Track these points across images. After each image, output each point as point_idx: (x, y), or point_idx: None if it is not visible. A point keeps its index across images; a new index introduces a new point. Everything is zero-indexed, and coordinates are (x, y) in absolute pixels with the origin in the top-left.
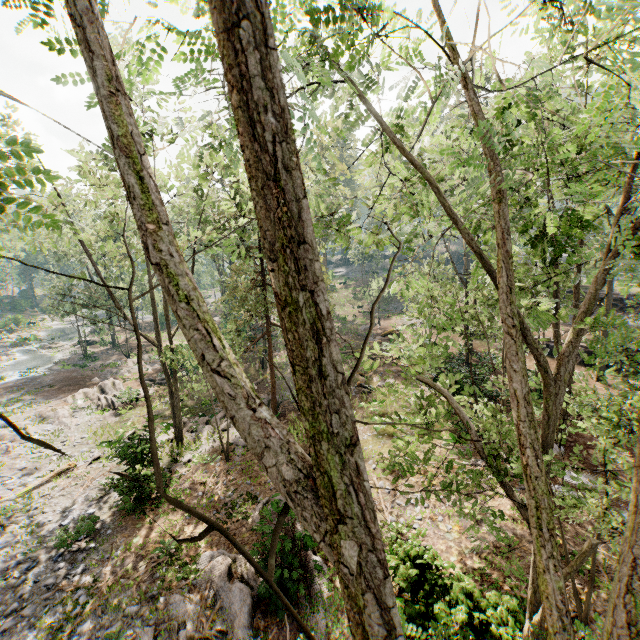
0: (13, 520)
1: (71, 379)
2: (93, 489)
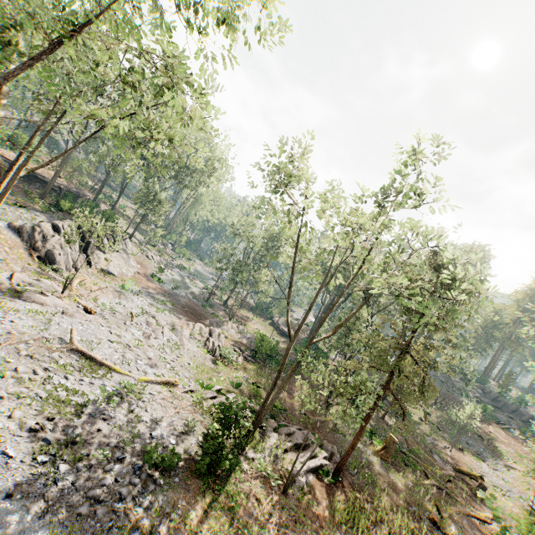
0: (128, 398)
1: (194, 310)
2: (180, 418)
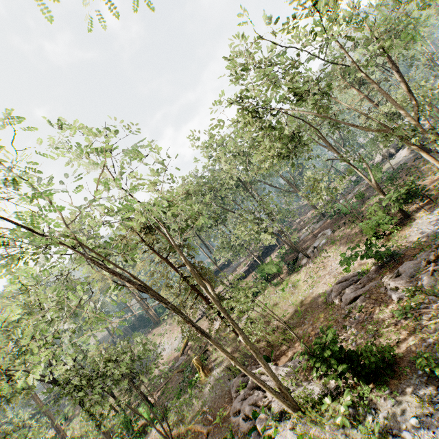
0: None
1: None
2: None
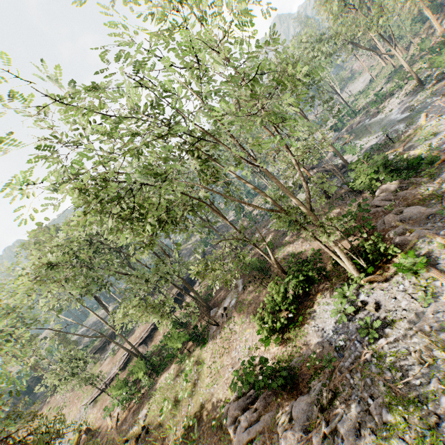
0: None
1: None
2: None
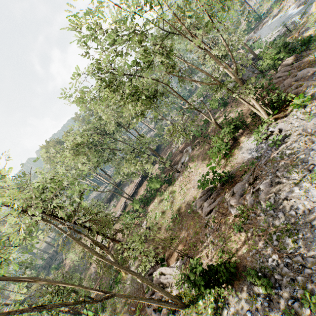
0: None
1: None
2: None
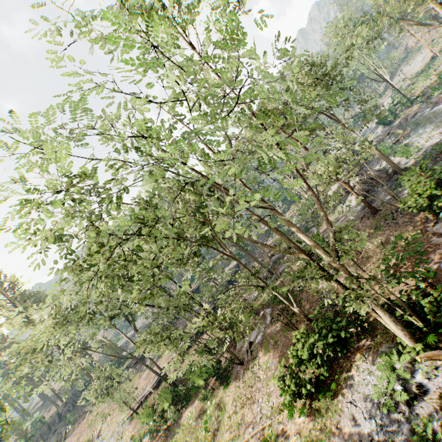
0: None
1: None
2: None
